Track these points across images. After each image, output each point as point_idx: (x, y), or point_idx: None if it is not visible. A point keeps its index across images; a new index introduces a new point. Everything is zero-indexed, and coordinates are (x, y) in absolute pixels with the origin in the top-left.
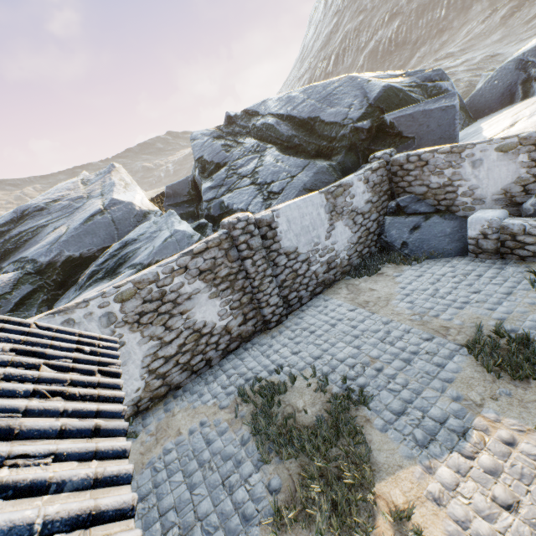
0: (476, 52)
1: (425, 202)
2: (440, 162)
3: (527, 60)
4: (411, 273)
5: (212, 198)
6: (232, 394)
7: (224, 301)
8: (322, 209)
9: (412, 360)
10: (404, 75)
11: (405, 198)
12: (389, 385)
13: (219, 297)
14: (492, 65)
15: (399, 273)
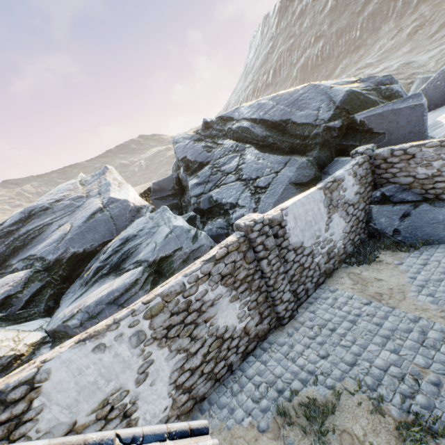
0: (392, 61)
1: (410, 191)
2: (427, 155)
3: None
4: (413, 261)
5: (200, 194)
6: (268, 412)
7: (243, 302)
8: (321, 204)
9: None
10: (359, 81)
11: (390, 188)
12: None
13: (239, 300)
14: (410, 70)
15: (400, 261)
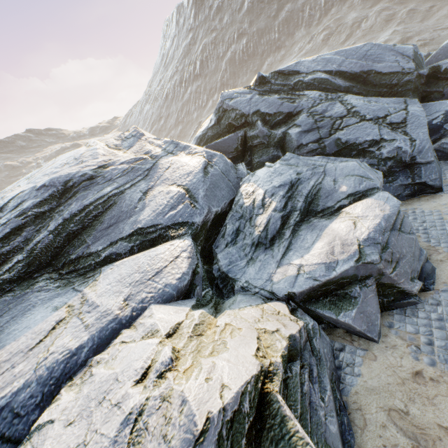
0: None
1: None
2: None
3: None
4: None
5: (318, 139)
6: None
7: None
8: None
9: None
10: None
11: None
12: None
13: None
14: None
15: None
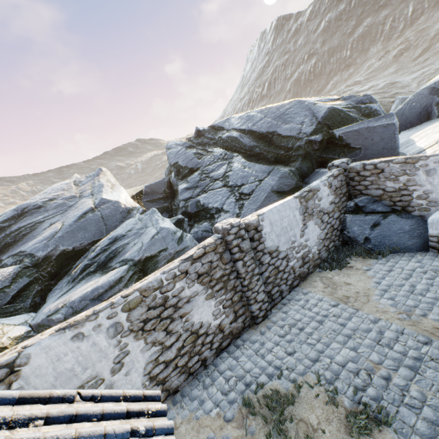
0: (378, 80)
1: (381, 202)
2: (395, 170)
3: (438, 88)
4: (380, 267)
5: (188, 198)
6: (235, 403)
7: (218, 300)
8: (296, 212)
9: (419, 368)
10: (341, 99)
11: (363, 199)
12: (405, 399)
13: (214, 298)
14: (394, 90)
15: (369, 267)
